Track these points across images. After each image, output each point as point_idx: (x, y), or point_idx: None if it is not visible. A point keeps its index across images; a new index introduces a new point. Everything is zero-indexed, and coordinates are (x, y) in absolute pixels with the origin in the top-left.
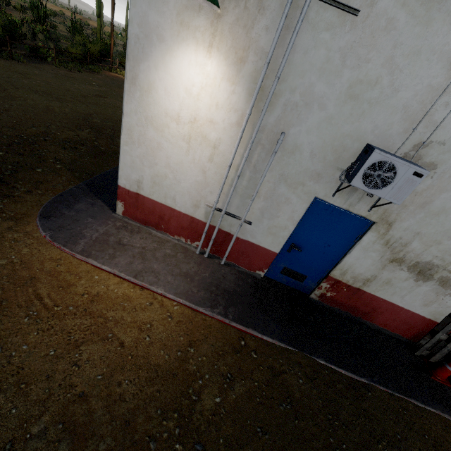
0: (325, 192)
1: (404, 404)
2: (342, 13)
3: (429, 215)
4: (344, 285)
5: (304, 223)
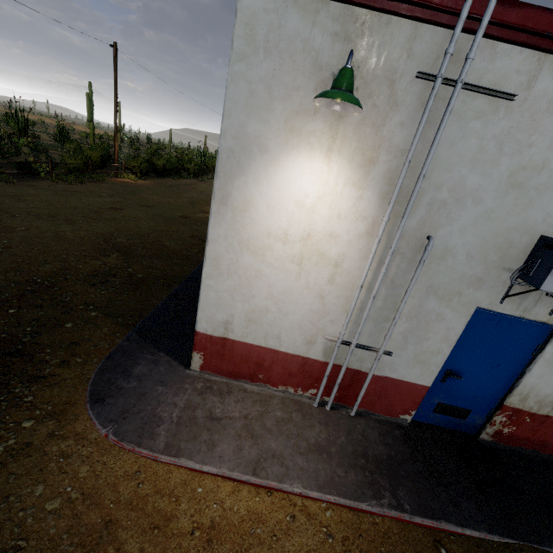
0: (490, 299)
1: None
2: (493, 100)
3: None
4: (527, 414)
5: (461, 341)
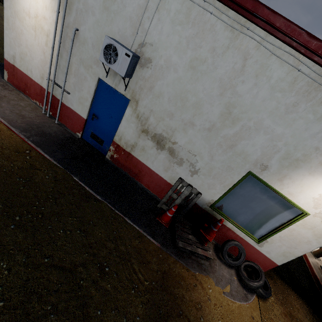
0: (103, 74)
1: (117, 216)
2: None
3: (155, 97)
4: (122, 149)
5: (97, 98)
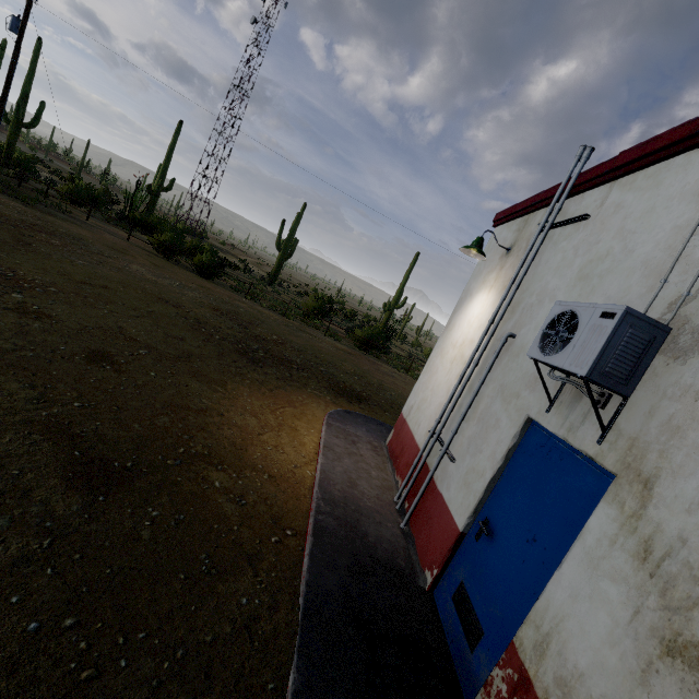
0: (540, 405)
1: None
2: (577, 224)
3: None
4: None
5: (510, 472)
